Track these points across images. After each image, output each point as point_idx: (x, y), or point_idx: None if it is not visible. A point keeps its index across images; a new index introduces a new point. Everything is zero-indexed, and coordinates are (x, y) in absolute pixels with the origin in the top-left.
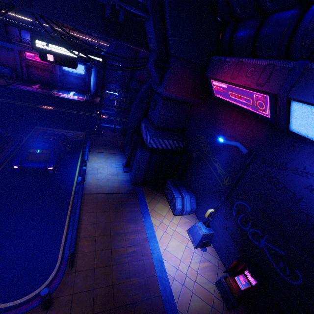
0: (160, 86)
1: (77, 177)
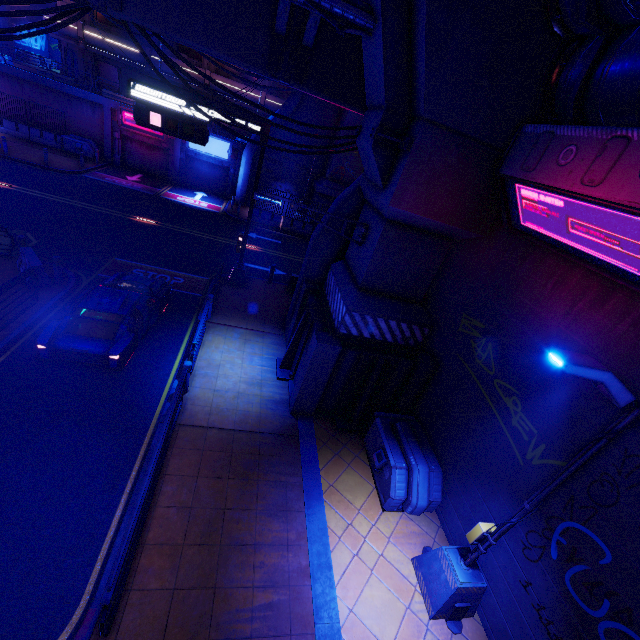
0: (382, 192)
1: (172, 380)
